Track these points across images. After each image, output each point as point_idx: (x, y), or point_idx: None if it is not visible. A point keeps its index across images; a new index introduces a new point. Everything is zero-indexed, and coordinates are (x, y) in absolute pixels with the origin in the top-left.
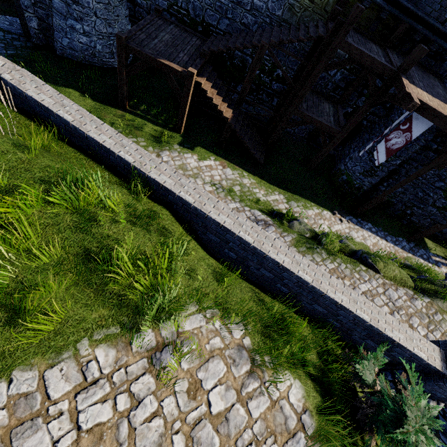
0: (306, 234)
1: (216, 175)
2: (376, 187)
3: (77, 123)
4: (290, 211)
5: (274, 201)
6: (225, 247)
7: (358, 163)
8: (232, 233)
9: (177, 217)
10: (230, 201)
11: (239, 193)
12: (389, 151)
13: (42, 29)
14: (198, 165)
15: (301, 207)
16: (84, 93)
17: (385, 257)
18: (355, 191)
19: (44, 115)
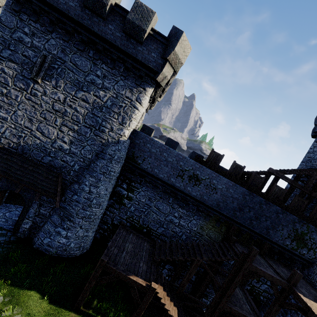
0: None
1: None
2: None
3: None
4: None
5: None
6: None
7: None
8: None
9: None
10: None
11: None
12: None
13: (31, 227)
14: None
15: None
16: (43, 294)
17: None
18: None
19: None
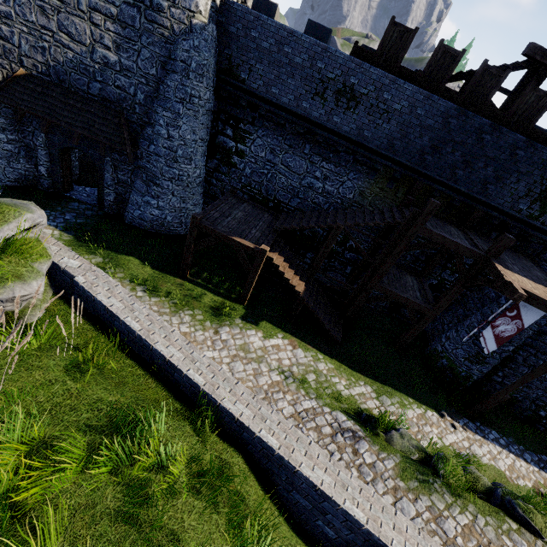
0: (414, 455)
1: (285, 358)
2: (489, 377)
3: (144, 333)
4: (386, 416)
5: (360, 395)
6: (318, 517)
7: (459, 346)
8: (333, 502)
9: (251, 464)
10: (304, 397)
11: (314, 384)
12: (499, 338)
13: (117, 201)
14: (263, 344)
15: (396, 404)
16: (144, 261)
17: (542, 506)
18: (462, 381)
19: (107, 318)
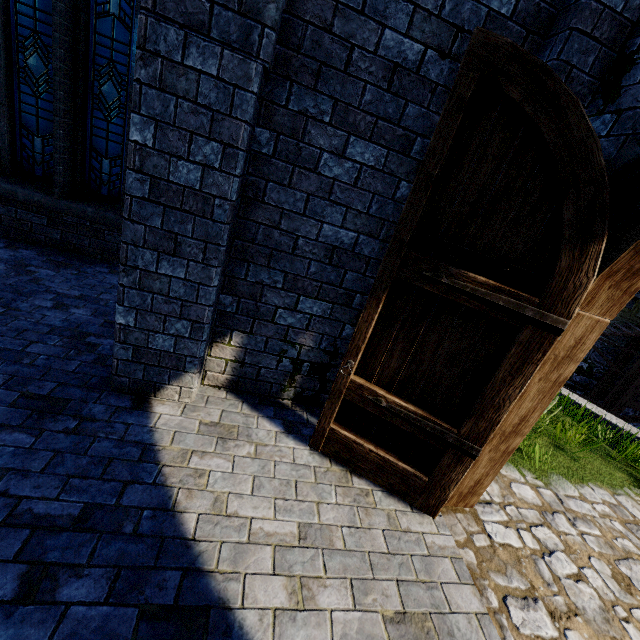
0: None
1: None
2: None
3: None
4: None
5: None
6: None
7: None
8: None
9: None
10: None
11: None
12: None
13: None
14: None
15: None
16: None
17: None
18: None
19: None
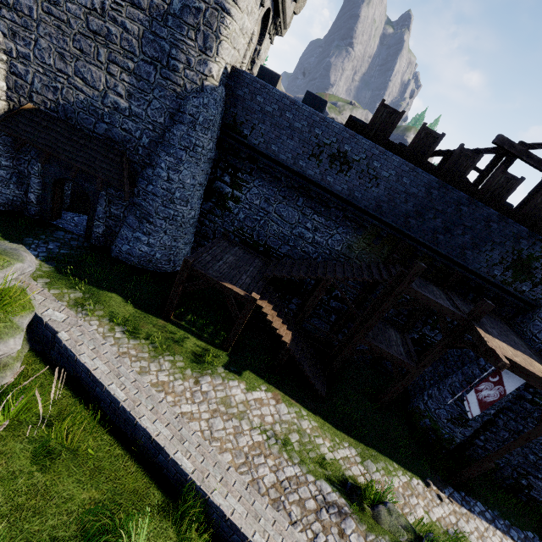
0: (403, 536)
1: (268, 415)
2: (472, 440)
3: (129, 404)
4: (373, 487)
5: (345, 460)
6: None
7: (442, 405)
8: None
9: None
10: (287, 462)
11: (297, 445)
12: (482, 403)
13: (105, 234)
14: (246, 397)
15: (381, 471)
16: (127, 299)
17: None
18: (445, 443)
19: (88, 382)
